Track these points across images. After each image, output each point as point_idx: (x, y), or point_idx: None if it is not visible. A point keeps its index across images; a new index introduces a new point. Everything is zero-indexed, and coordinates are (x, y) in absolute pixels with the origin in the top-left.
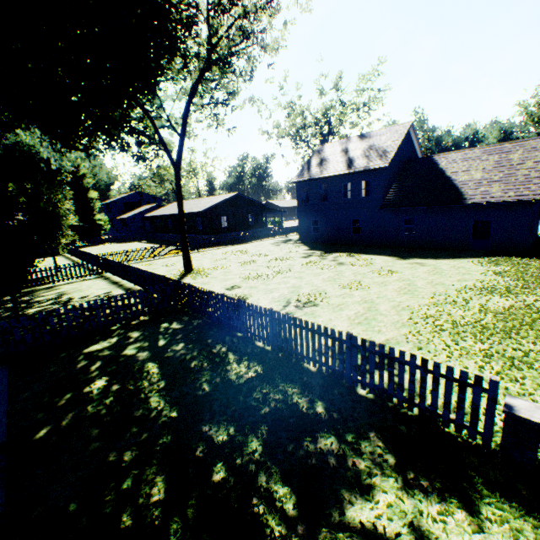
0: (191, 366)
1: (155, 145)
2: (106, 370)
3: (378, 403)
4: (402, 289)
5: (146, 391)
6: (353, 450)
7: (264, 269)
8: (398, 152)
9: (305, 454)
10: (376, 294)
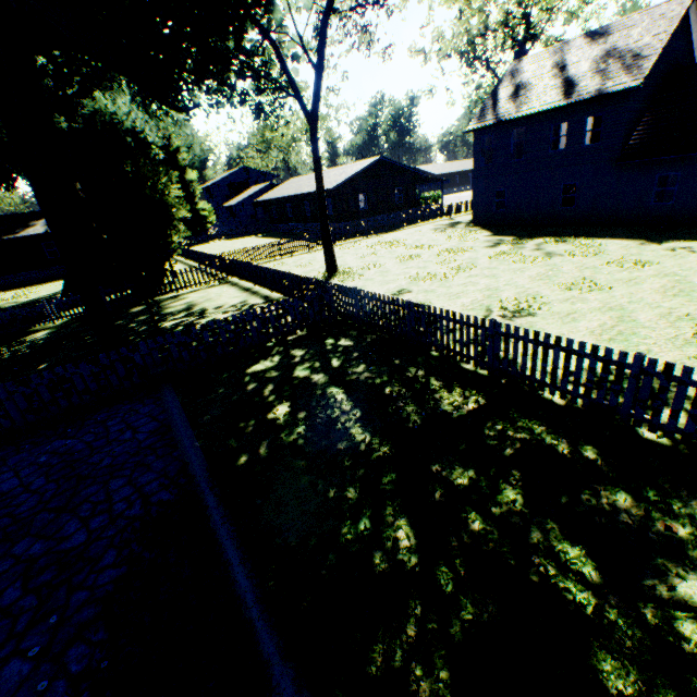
0: (386, 393)
1: (281, 90)
2: (283, 395)
3: (680, 452)
4: (669, 290)
5: (341, 421)
6: (659, 511)
7: (435, 266)
8: (662, 55)
9: (586, 510)
10: (626, 298)
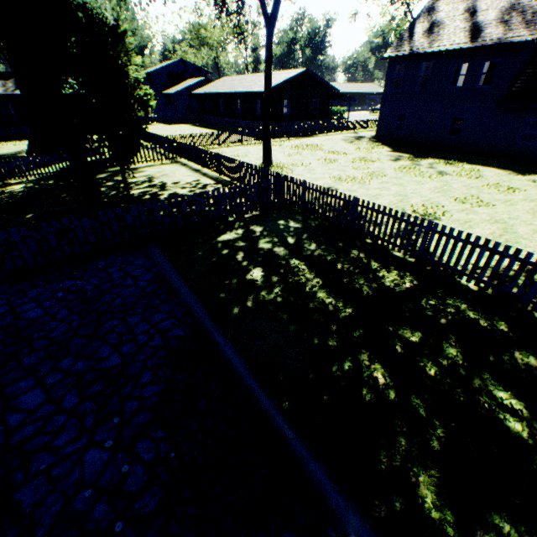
0: (338, 268)
1: None
2: (254, 261)
3: None
4: (536, 212)
5: (308, 287)
6: None
7: (352, 171)
8: None
9: (508, 367)
10: (506, 215)
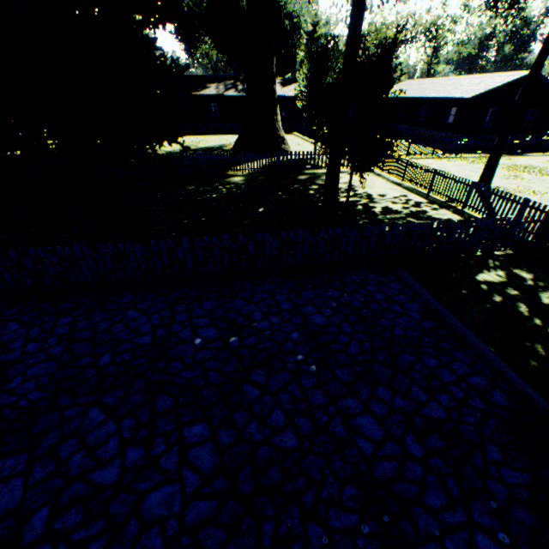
0: None
1: None
2: None
3: None
4: None
5: None
6: None
7: None
8: None
9: None
10: None
